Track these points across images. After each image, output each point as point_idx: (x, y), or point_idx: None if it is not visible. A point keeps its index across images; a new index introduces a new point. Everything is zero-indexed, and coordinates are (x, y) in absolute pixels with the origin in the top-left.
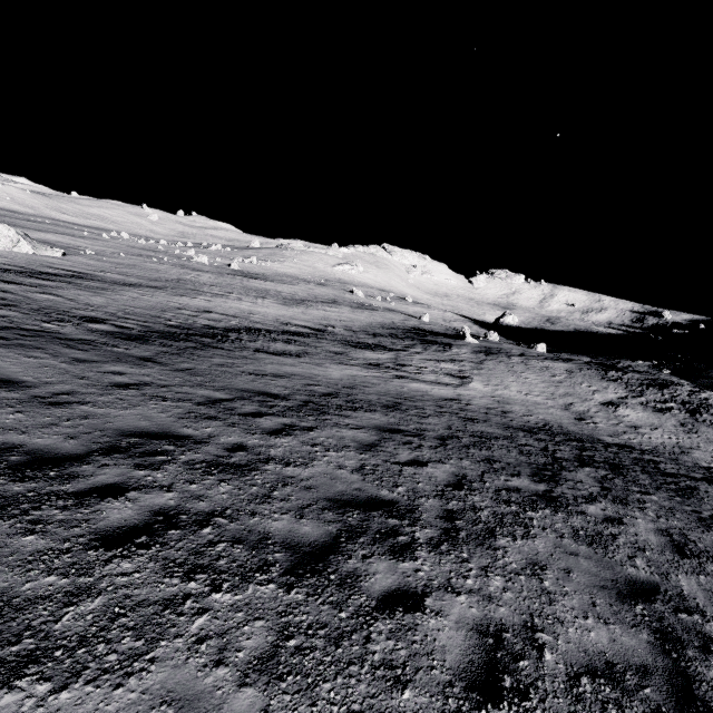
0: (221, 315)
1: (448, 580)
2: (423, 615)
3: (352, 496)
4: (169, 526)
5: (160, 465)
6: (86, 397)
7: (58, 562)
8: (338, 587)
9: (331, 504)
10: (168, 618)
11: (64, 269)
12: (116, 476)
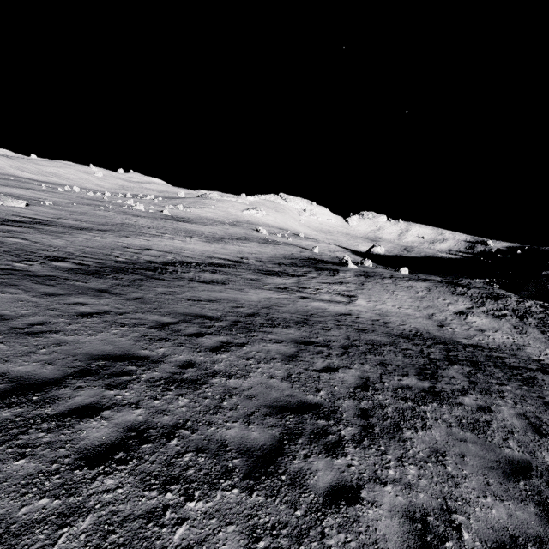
0: (159, 252)
1: (375, 472)
2: (362, 507)
3: (286, 402)
4: (142, 440)
5: (127, 384)
6: (57, 326)
7: (48, 483)
8: (289, 487)
9: (270, 410)
10: (152, 531)
11: (28, 217)
12: (90, 397)
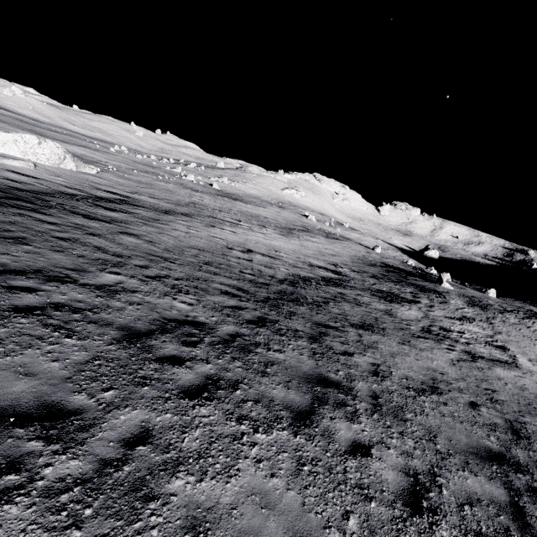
0: (263, 257)
1: None
2: None
3: None
4: None
5: None
6: None
7: None
8: None
9: None
10: None
11: (109, 190)
12: None
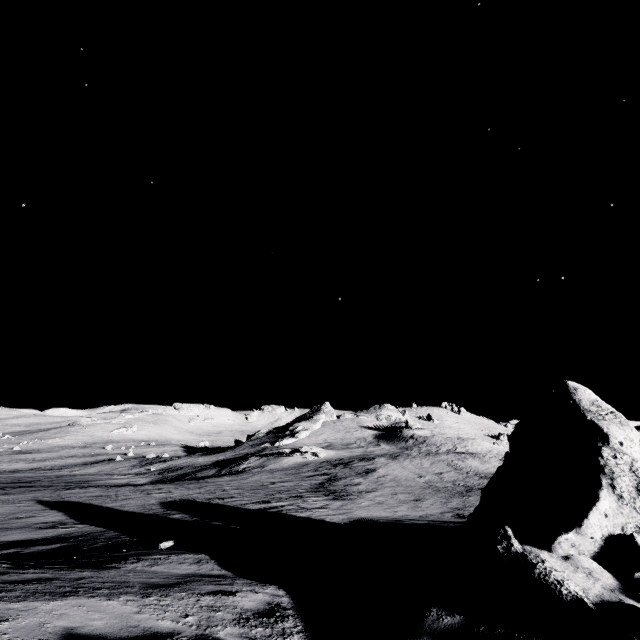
0: None
1: None
2: None
3: None
4: None
5: None
6: None
7: None
8: None
9: None
10: None
11: None
12: None
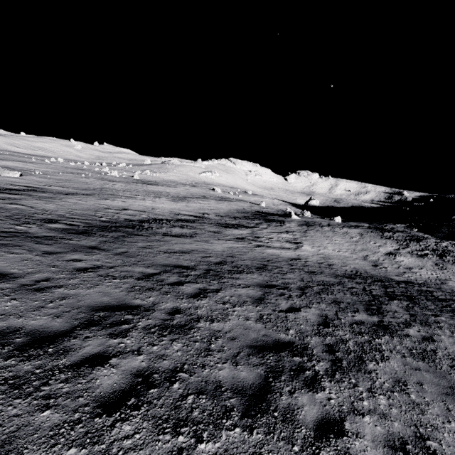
0: (134, 211)
1: (352, 404)
2: (349, 438)
3: (263, 341)
4: (148, 386)
5: (127, 332)
6: (59, 281)
7: (74, 433)
8: (283, 423)
9: (252, 350)
10: None
11: (22, 185)
12: (97, 346)
